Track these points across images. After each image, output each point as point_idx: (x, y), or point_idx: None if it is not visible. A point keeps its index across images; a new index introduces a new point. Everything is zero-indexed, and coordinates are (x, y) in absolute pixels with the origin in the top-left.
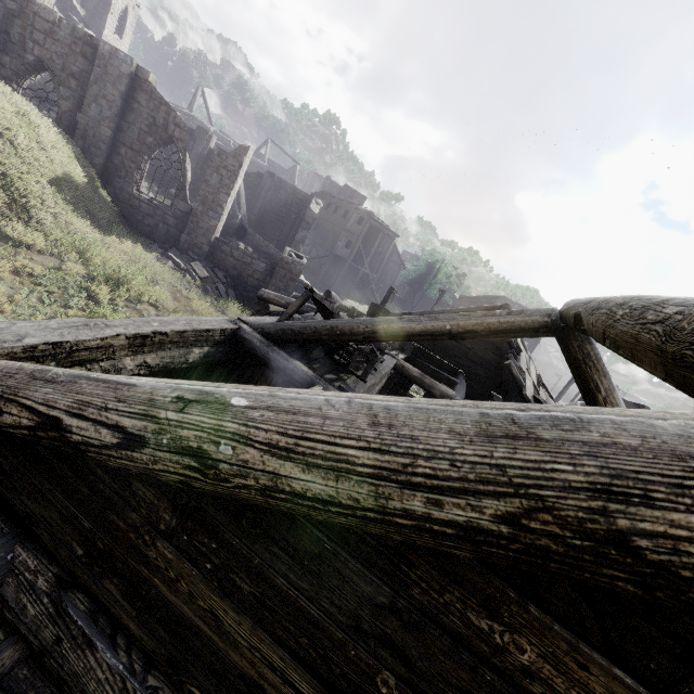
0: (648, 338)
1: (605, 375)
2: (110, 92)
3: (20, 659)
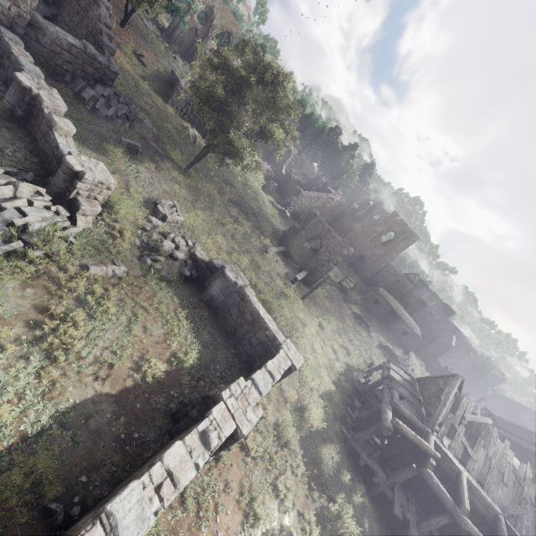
0: None
1: None
2: (421, 313)
3: None
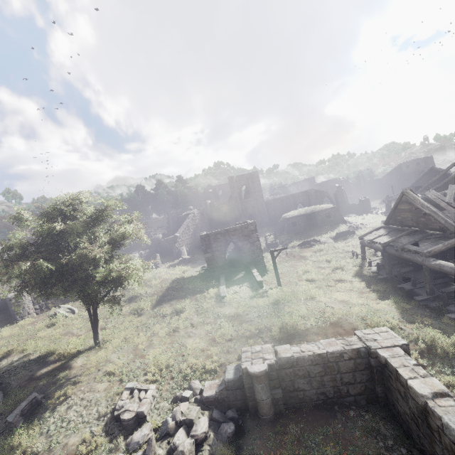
0: None
1: None
2: (313, 197)
3: None
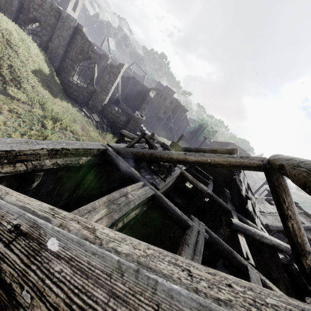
0: None
1: (289, 195)
2: (64, 34)
3: None
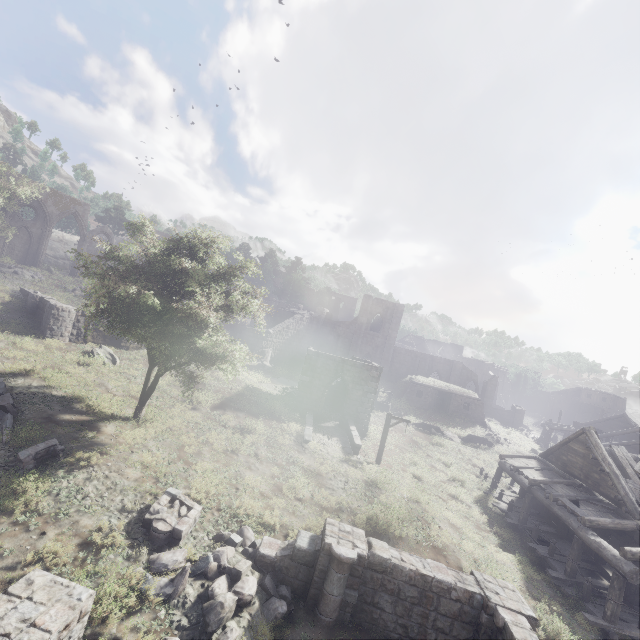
0: None
1: None
2: (457, 373)
3: None
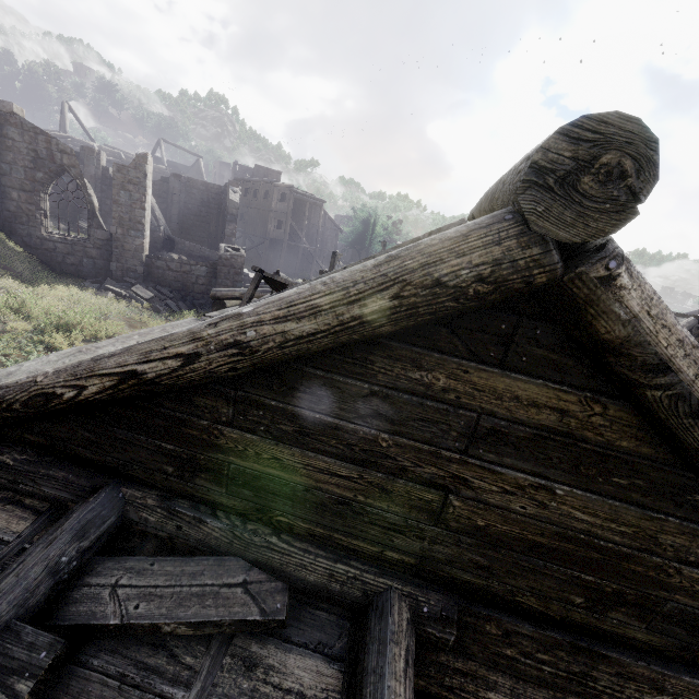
0: (486, 207)
1: None
2: None
3: (158, 547)
